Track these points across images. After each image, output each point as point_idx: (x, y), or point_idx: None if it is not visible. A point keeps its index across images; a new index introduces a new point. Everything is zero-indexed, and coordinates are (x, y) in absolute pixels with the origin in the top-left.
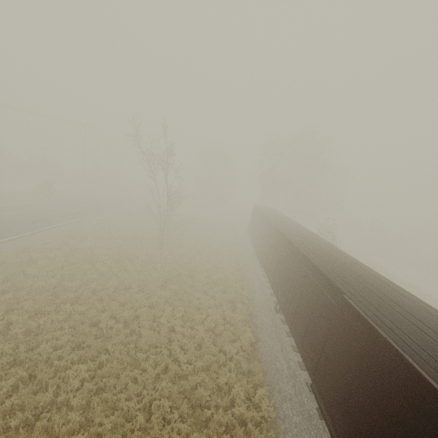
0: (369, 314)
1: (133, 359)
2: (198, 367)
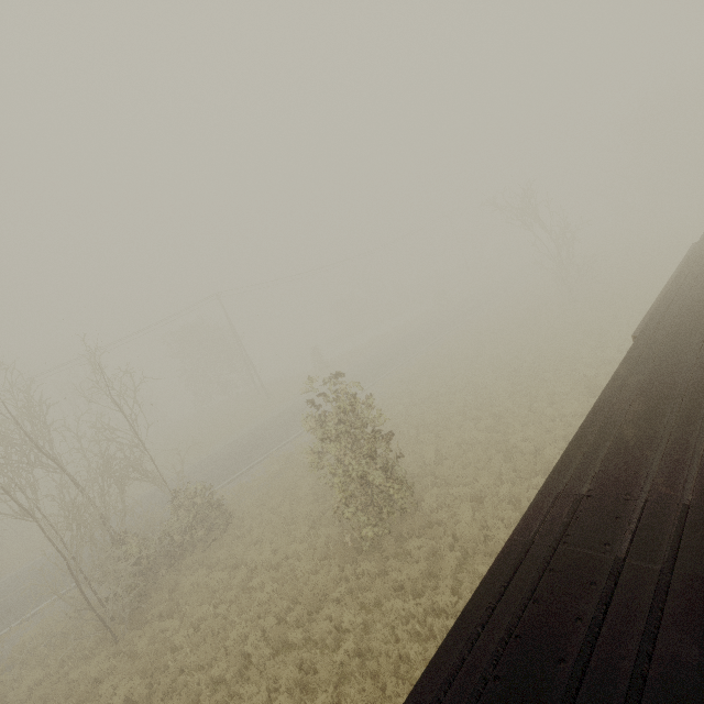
0: (697, 248)
1: (543, 380)
2: (604, 374)
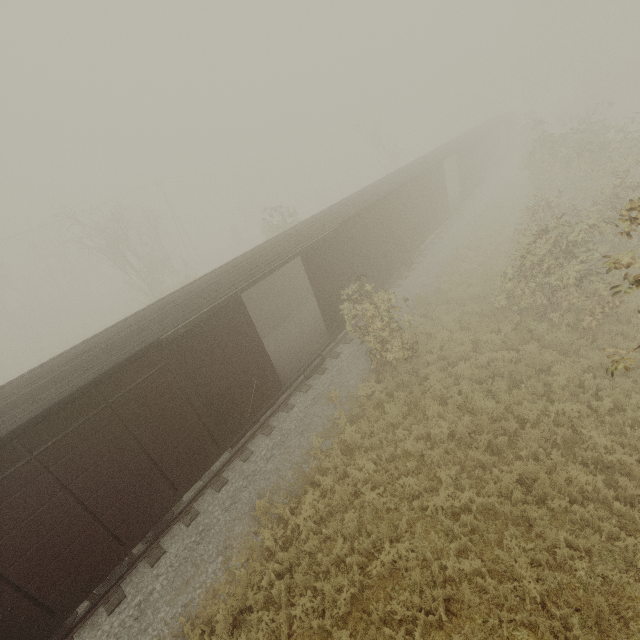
0: None
1: None
2: None
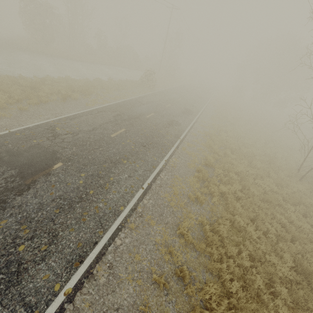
0: None
1: None
2: None
